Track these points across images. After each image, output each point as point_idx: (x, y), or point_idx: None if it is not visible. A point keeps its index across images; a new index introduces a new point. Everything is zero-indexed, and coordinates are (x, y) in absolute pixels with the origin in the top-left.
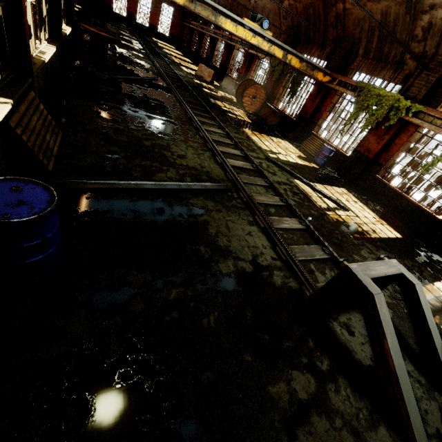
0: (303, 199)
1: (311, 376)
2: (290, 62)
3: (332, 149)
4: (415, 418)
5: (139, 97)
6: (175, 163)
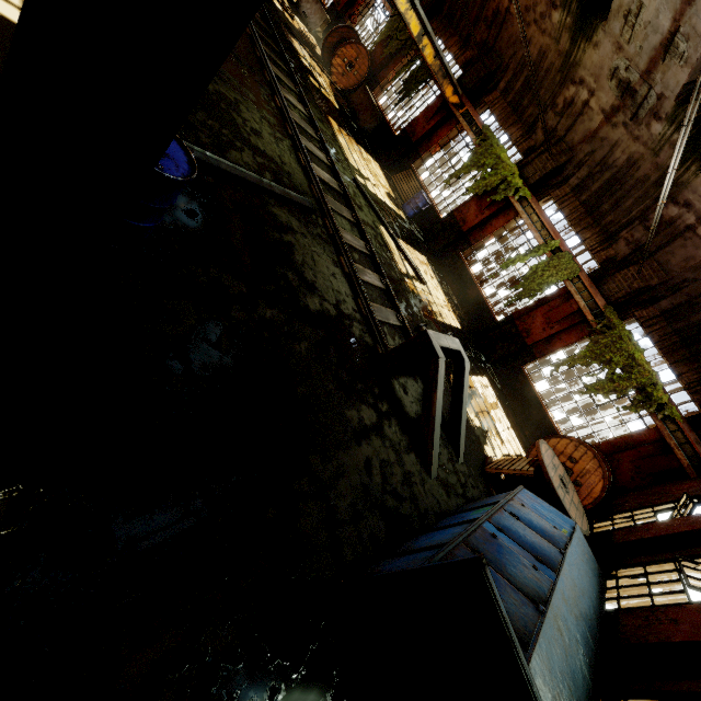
0: (386, 255)
1: (374, 412)
2: (423, 49)
3: (428, 201)
4: (436, 449)
5: None
6: (250, 141)
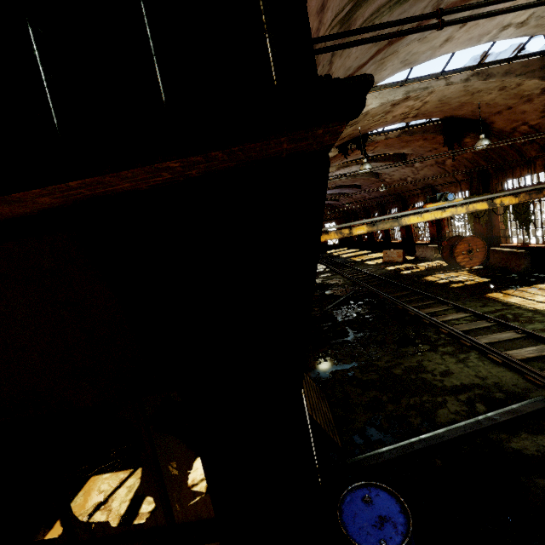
0: None
1: None
2: (502, 204)
3: None
4: None
5: (355, 319)
6: (445, 386)
